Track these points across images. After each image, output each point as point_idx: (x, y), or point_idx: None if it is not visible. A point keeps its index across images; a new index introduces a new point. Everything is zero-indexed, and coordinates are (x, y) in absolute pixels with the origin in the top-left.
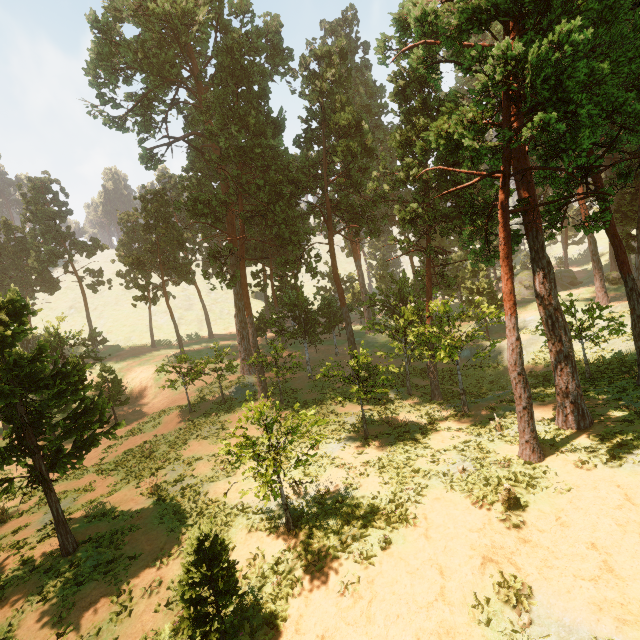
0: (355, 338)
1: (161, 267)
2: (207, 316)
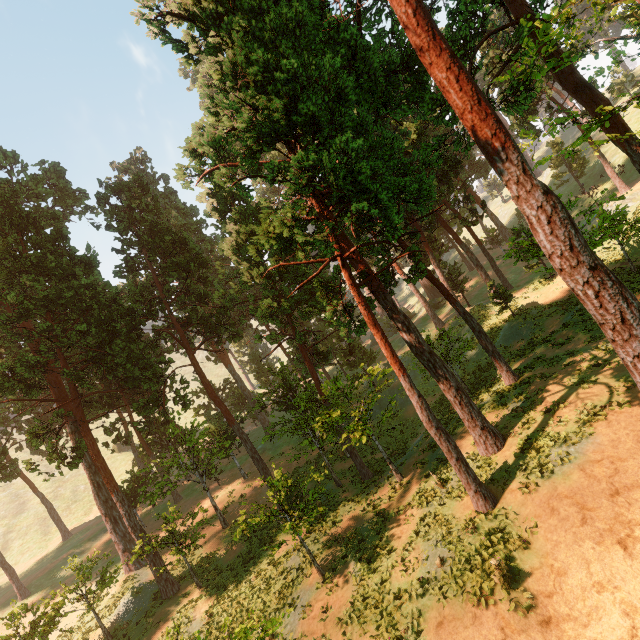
0: (257, 446)
1: None
2: (52, 510)
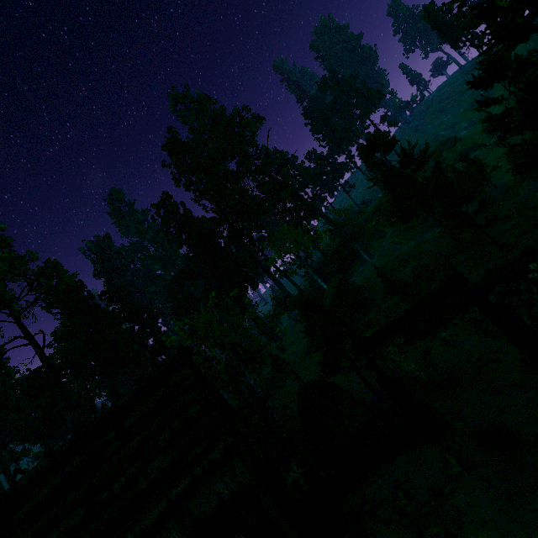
0: None
1: None
2: None
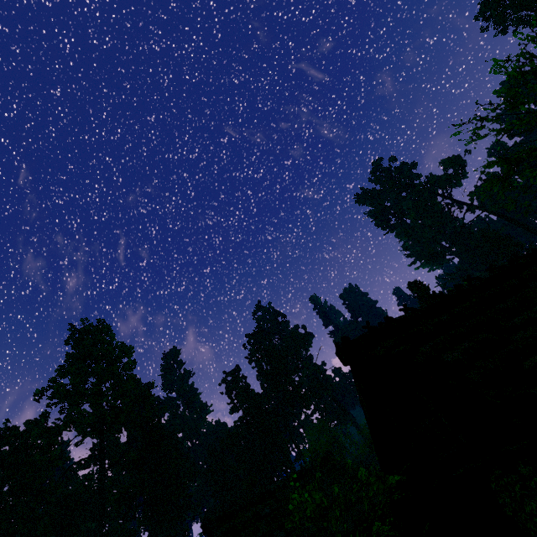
0: None
1: None
2: None
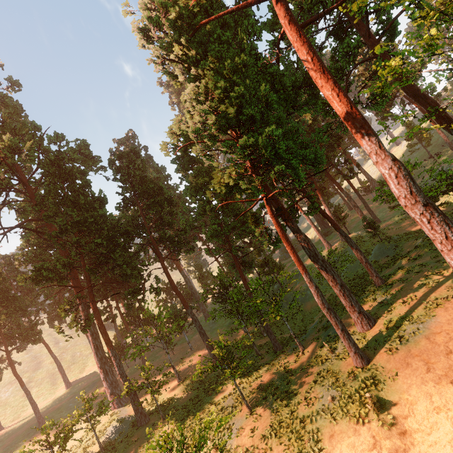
0: None
1: (3, 339)
2: (60, 367)
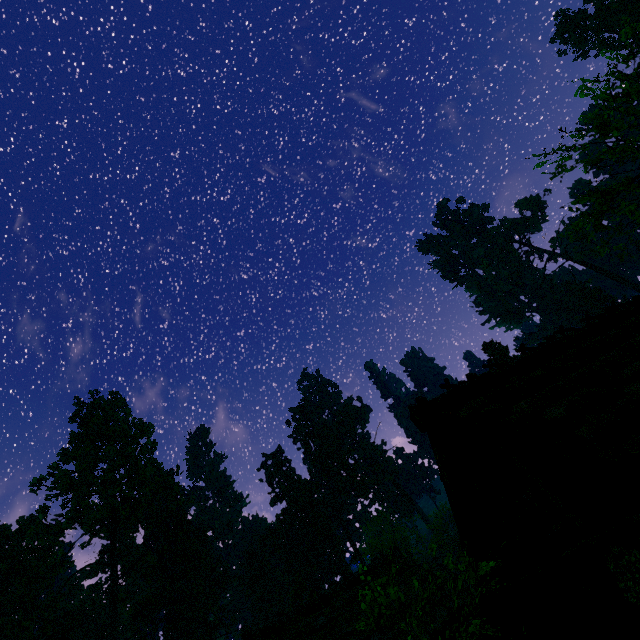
0: None
1: None
2: None
